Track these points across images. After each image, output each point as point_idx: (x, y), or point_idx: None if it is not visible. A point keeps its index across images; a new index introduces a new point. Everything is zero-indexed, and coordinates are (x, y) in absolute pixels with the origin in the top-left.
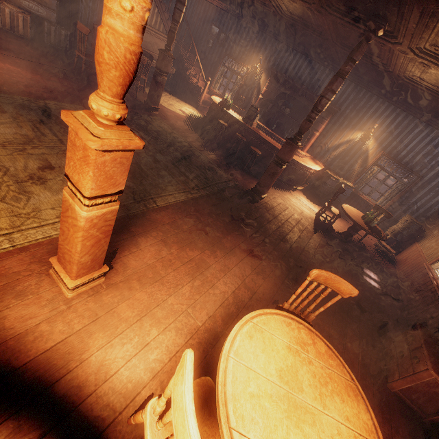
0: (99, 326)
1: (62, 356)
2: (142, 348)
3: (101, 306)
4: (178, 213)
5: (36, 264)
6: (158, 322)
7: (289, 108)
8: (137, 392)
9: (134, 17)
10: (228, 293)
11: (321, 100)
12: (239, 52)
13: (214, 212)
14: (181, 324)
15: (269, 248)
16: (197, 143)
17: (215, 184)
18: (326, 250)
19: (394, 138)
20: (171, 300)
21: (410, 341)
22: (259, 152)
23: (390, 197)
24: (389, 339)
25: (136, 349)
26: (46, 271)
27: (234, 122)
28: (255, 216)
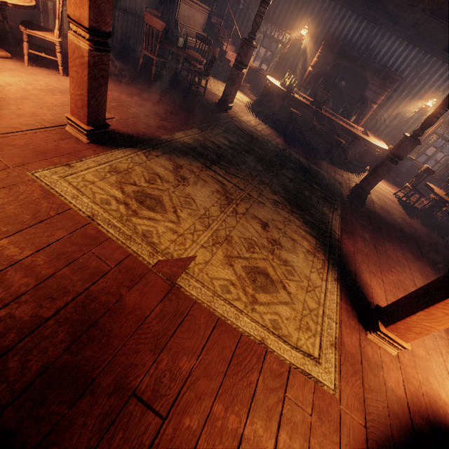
0: (425, 371)
1: (437, 406)
2: None
3: (410, 353)
4: (350, 237)
5: (356, 333)
6: (438, 352)
7: (345, 80)
8: None
9: None
10: None
11: None
12: (279, 14)
13: (360, 225)
14: (445, 348)
15: (409, 248)
16: (280, 140)
17: (334, 190)
18: (428, 233)
19: None
20: None
21: None
22: (344, 142)
23: (446, 163)
24: None
25: None
26: (366, 337)
27: (302, 108)
28: (376, 216)
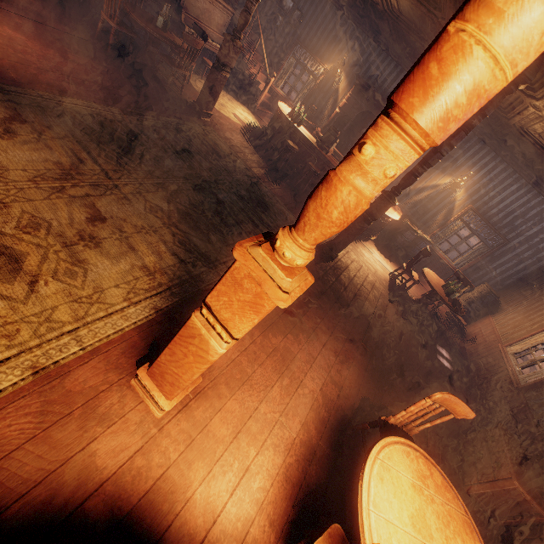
0: (196, 452)
1: (166, 498)
2: (244, 476)
3: (195, 425)
4: None
5: (113, 373)
6: (254, 440)
7: None
8: (248, 532)
9: (389, 182)
10: (317, 392)
11: (434, 154)
12: (316, 42)
13: None
14: (277, 439)
15: (349, 326)
16: (259, 169)
17: None
18: (403, 324)
19: (488, 191)
20: (264, 408)
21: (491, 442)
22: None
23: (469, 258)
24: (466, 435)
25: (239, 478)
26: (127, 383)
27: (305, 145)
28: (332, 281)
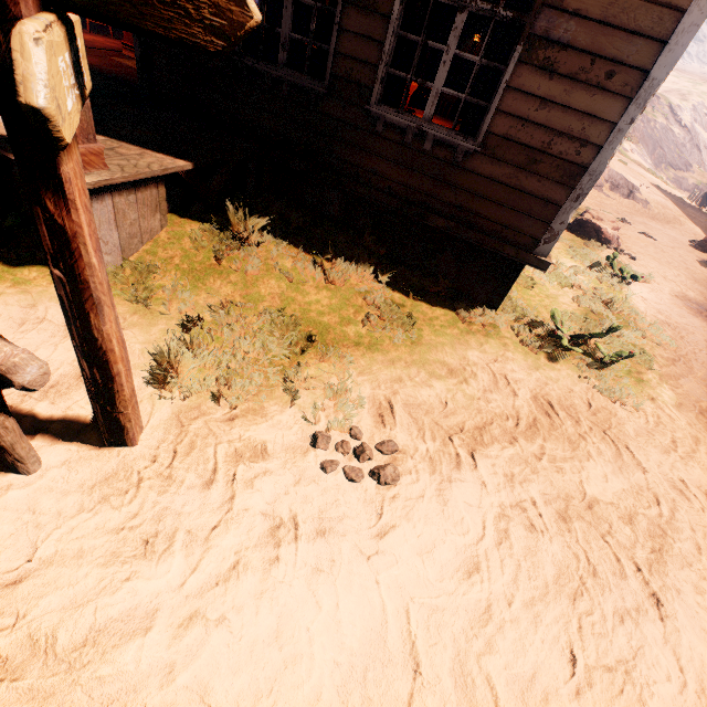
0: None
1: None
2: None
3: None
4: None
5: None
6: None
7: None
8: None
9: None
10: None
11: None
12: None
13: None
14: None
15: None
16: None
17: None
18: None
19: None
20: None
21: None
22: None
23: None
24: None
25: None
26: None
27: None
28: None
